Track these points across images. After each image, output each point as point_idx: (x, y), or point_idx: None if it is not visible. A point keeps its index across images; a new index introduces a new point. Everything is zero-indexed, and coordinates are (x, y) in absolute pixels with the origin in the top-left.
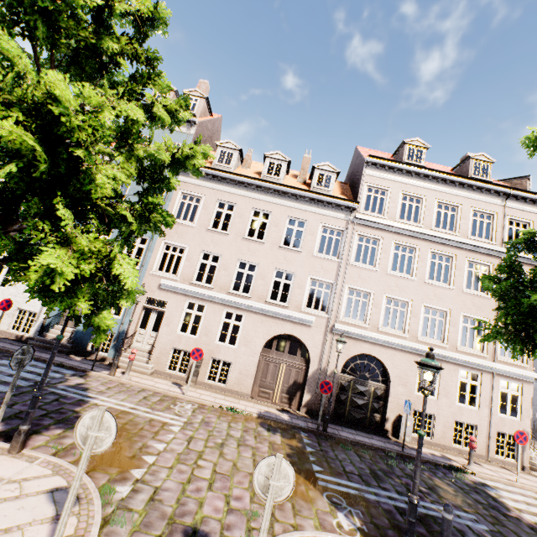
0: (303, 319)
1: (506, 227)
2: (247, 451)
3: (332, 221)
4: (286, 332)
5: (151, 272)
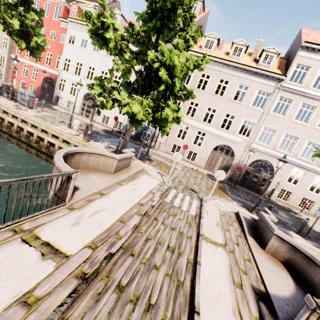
0: (235, 139)
1: None
2: (204, 181)
3: (265, 87)
4: (225, 144)
5: None
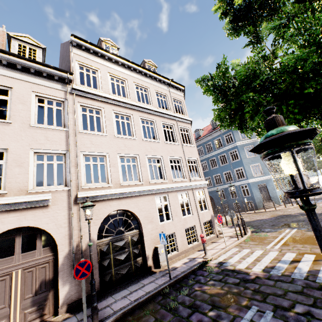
0: (34, 201)
1: (173, 103)
2: None
3: (48, 91)
4: (10, 227)
5: None
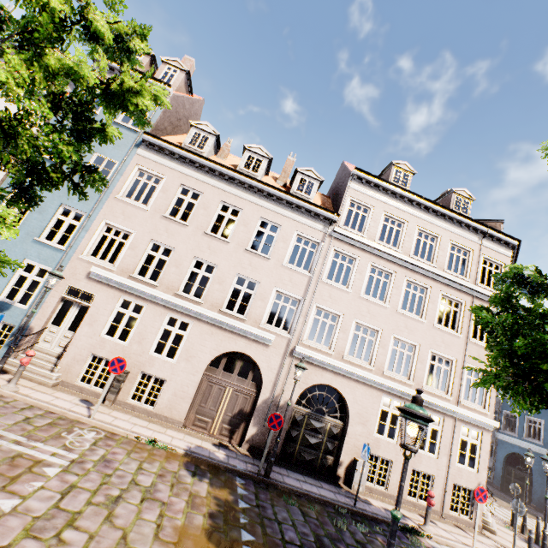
0: (261, 336)
1: (480, 266)
2: (152, 511)
3: (309, 231)
4: (239, 350)
5: (80, 255)
